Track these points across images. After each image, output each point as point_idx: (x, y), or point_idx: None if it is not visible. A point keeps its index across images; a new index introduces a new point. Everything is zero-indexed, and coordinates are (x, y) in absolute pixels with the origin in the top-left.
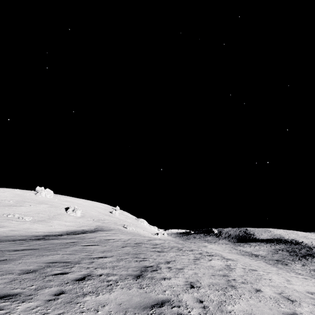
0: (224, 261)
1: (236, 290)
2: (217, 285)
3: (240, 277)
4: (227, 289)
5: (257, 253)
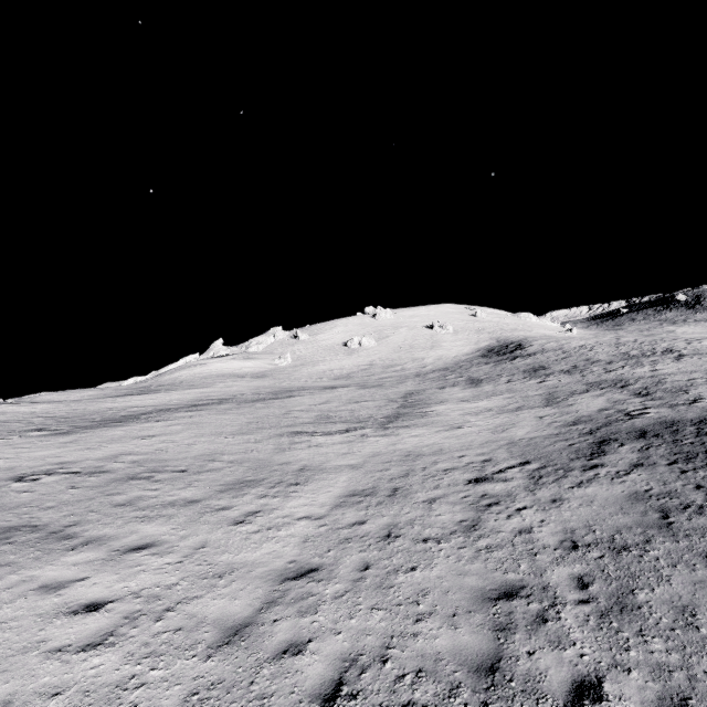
0: None
1: None
2: None
3: None
4: None
5: None
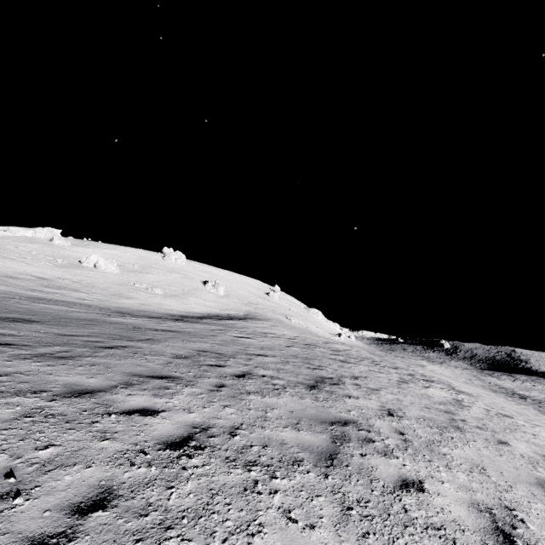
0: (452, 393)
1: (462, 434)
2: (431, 421)
3: (476, 420)
4: (447, 429)
5: (525, 393)
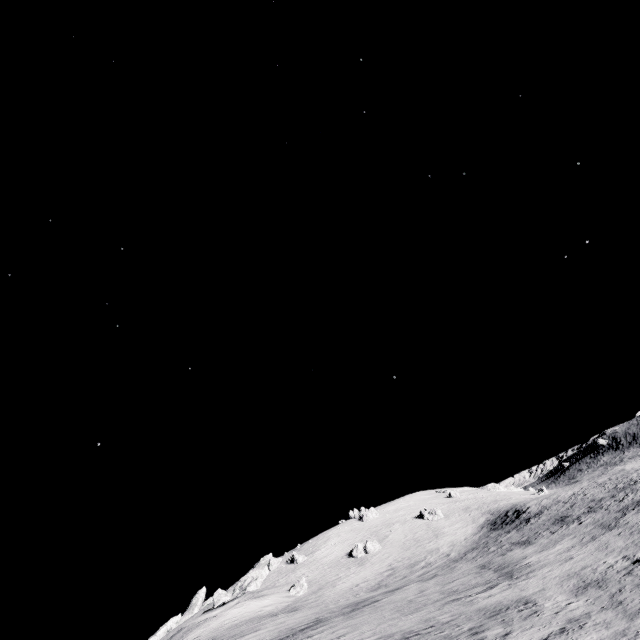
0: None
1: None
2: None
3: None
4: None
5: None
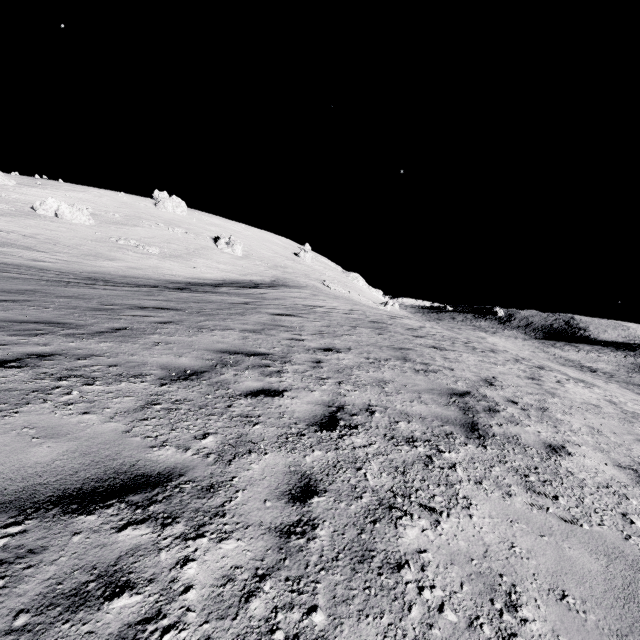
0: (586, 388)
1: None
2: None
3: None
4: None
5: (592, 365)
